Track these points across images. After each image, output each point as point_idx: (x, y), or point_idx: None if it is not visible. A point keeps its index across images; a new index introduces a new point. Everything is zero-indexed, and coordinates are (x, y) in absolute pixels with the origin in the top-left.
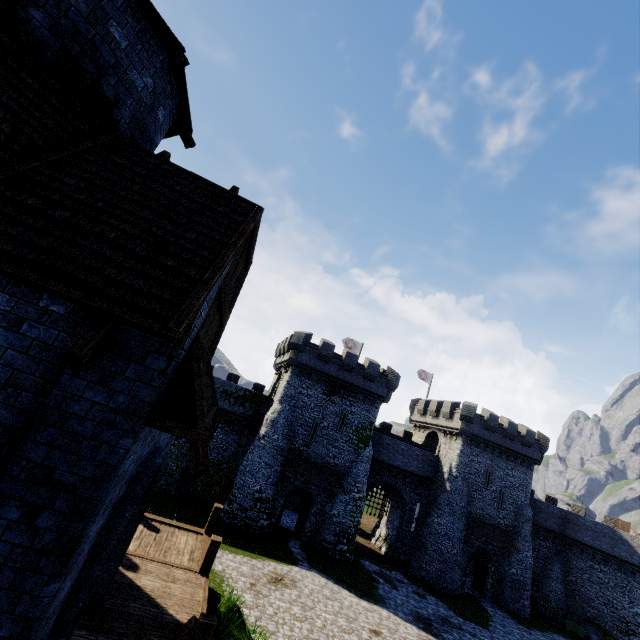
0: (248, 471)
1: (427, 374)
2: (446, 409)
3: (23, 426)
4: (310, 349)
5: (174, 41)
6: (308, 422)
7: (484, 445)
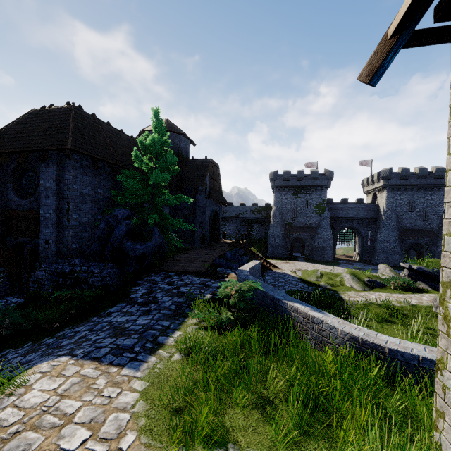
0: (270, 236)
1: (367, 161)
2: (375, 177)
3: (195, 203)
4: (279, 178)
5: (184, 134)
6: (290, 210)
7: (404, 188)
